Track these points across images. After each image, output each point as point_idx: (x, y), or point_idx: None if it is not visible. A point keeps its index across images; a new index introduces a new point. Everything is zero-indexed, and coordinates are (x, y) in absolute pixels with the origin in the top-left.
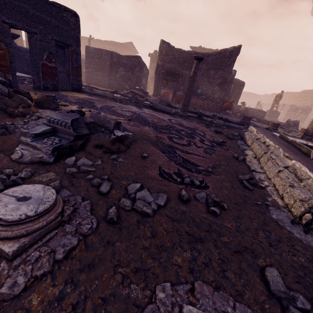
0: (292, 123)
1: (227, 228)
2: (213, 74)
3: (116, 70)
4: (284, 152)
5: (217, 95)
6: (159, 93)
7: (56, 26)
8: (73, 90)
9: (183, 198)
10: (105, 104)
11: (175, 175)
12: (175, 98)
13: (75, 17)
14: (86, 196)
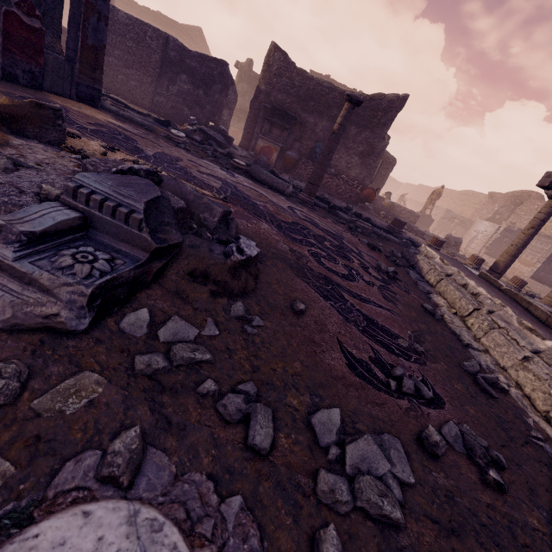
0: (453, 242)
1: (539, 532)
2: (354, 133)
3: (171, 77)
4: (519, 317)
5: (354, 173)
6: (254, 145)
7: None
8: (79, 98)
9: (434, 449)
10: (161, 150)
11: (376, 368)
12: (283, 162)
13: None
14: (220, 469)
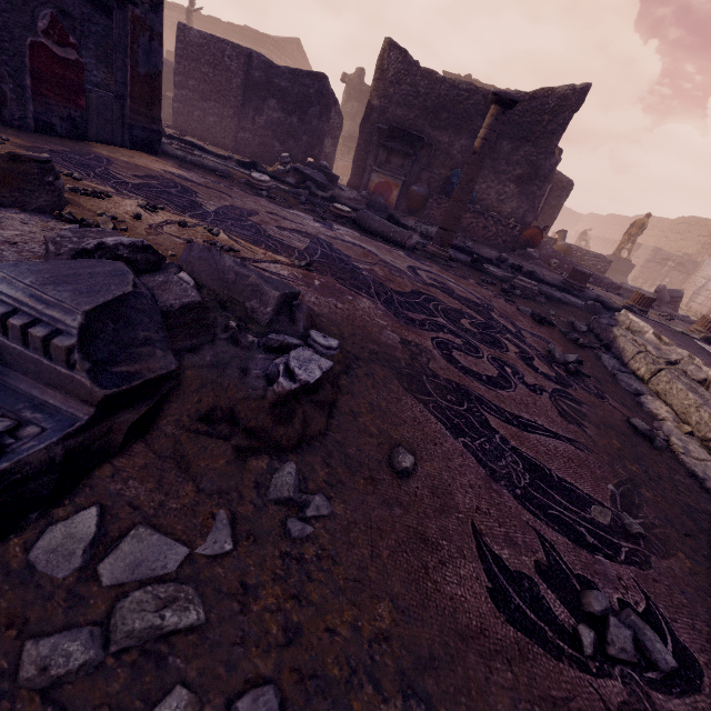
0: (668, 297)
1: None
2: (508, 150)
3: (257, 105)
4: None
5: (509, 207)
6: (366, 182)
7: None
8: (134, 145)
9: None
10: (230, 203)
11: (551, 593)
12: (406, 201)
13: None
14: None
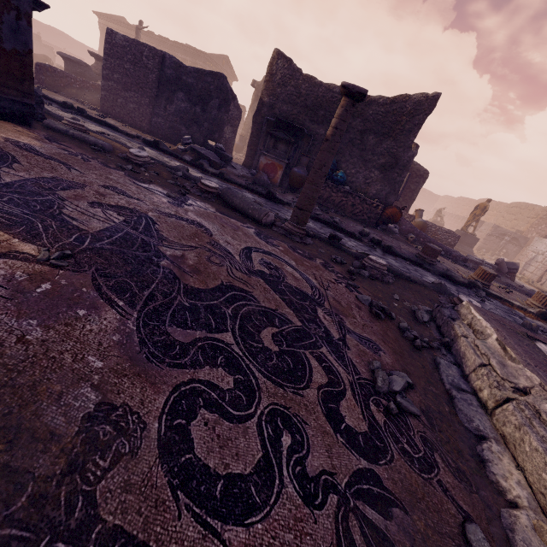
0: (506, 268)
1: None
2: (373, 143)
3: (168, 96)
4: None
5: (374, 189)
6: (257, 163)
7: None
8: (2, 116)
9: None
10: (55, 174)
11: None
12: (288, 180)
13: None
14: None
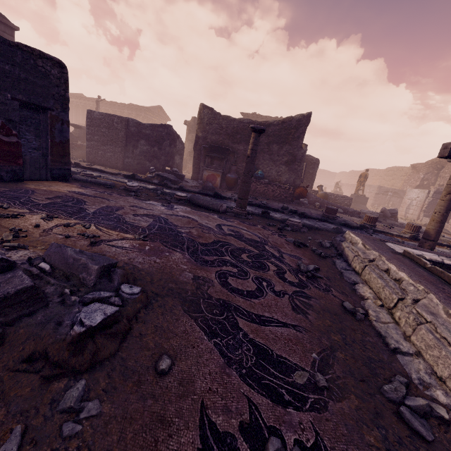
0: (389, 214)
1: None
2: (277, 149)
3: (134, 144)
4: (445, 306)
5: (285, 178)
6: (201, 175)
7: (22, 79)
8: (54, 179)
9: None
10: (106, 204)
11: (245, 444)
12: (226, 183)
13: (59, 68)
14: None
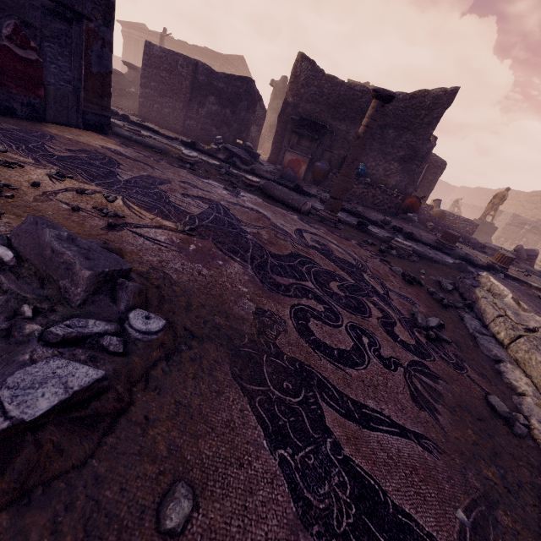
0: (525, 255)
1: None
2: (393, 137)
3: (201, 101)
4: None
5: (394, 180)
6: (281, 159)
7: None
8: (87, 127)
9: None
10: (148, 173)
11: None
12: (312, 174)
13: None
14: None
